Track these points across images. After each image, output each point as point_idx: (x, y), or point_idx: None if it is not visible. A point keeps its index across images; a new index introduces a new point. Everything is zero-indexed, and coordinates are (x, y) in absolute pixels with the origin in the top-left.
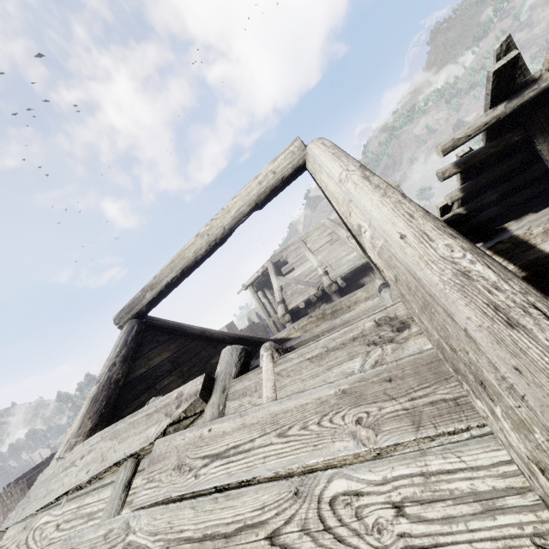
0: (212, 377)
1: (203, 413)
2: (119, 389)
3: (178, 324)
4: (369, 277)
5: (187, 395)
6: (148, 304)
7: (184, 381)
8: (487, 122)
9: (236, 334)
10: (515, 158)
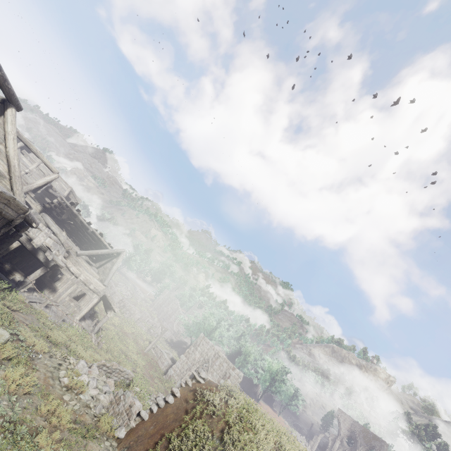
0: None
1: None
2: None
3: None
4: None
5: None
6: None
7: None
8: (67, 203)
9: None
10: (64, 212)
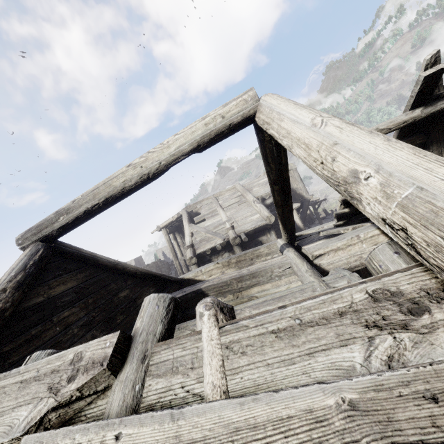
0: (128, 335)
1: (108, 391)
2: (4, 320)
3: (91, 254)
4: (266, 236)
5: (88, 360)
6: (61, 228)
7: (87, 313)
8: (406, 120)
9: (148, 271)
10: None
